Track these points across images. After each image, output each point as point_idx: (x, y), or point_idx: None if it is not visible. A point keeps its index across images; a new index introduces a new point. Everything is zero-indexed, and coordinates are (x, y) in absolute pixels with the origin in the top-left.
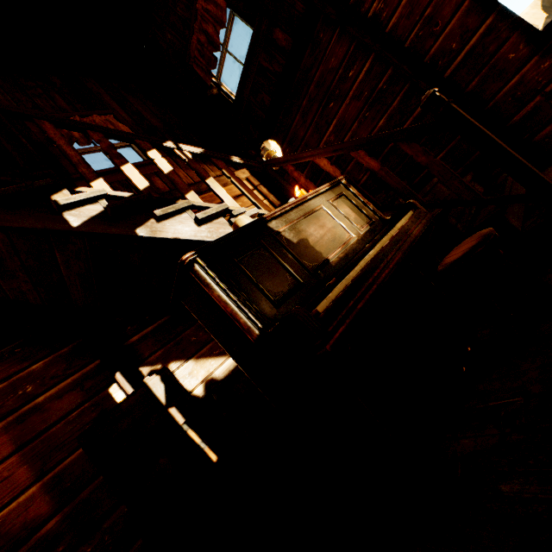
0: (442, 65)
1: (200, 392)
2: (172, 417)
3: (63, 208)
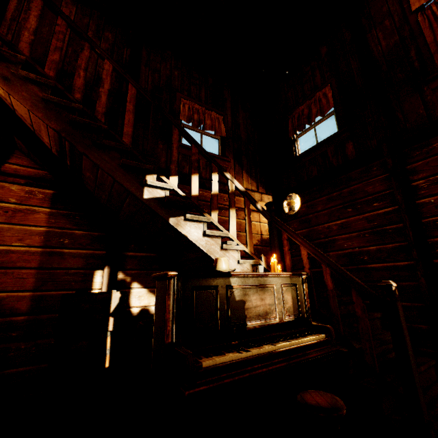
0: (437, 253)
1: (136, 311)
2: (108, 323)
3: (147, 184)
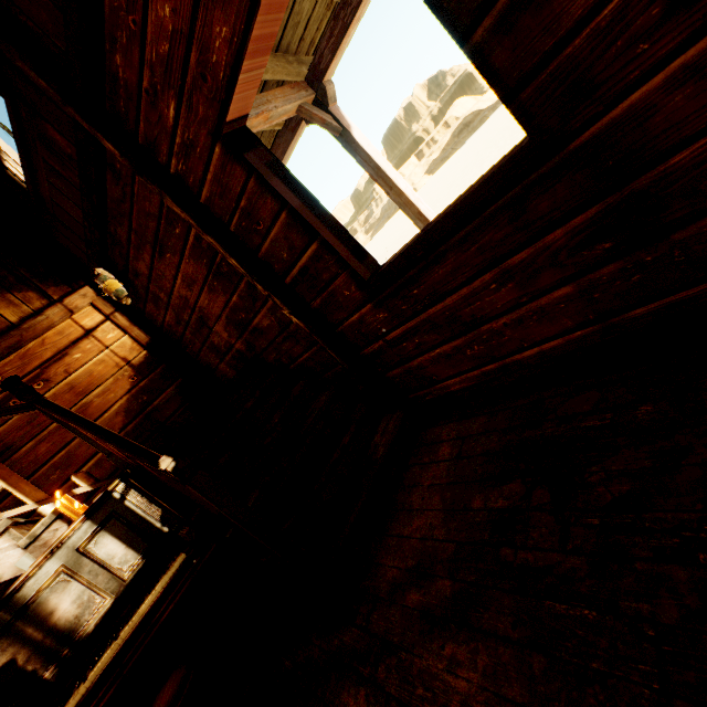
0: (280, 270)
1: None
2: None
3: None
